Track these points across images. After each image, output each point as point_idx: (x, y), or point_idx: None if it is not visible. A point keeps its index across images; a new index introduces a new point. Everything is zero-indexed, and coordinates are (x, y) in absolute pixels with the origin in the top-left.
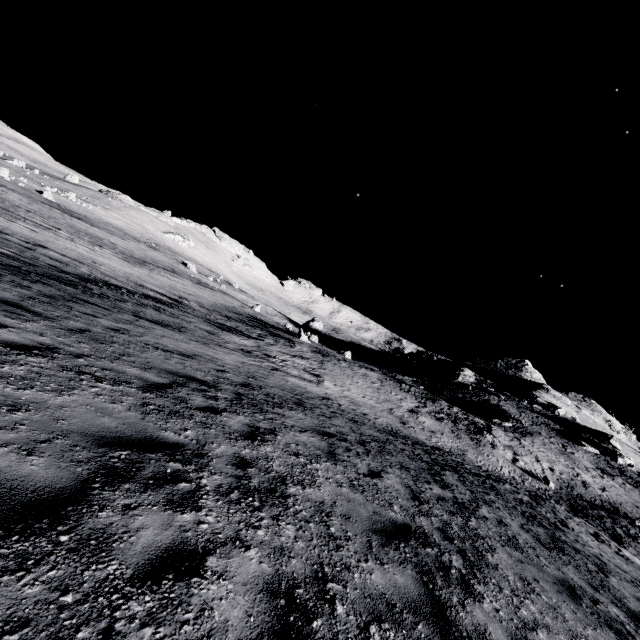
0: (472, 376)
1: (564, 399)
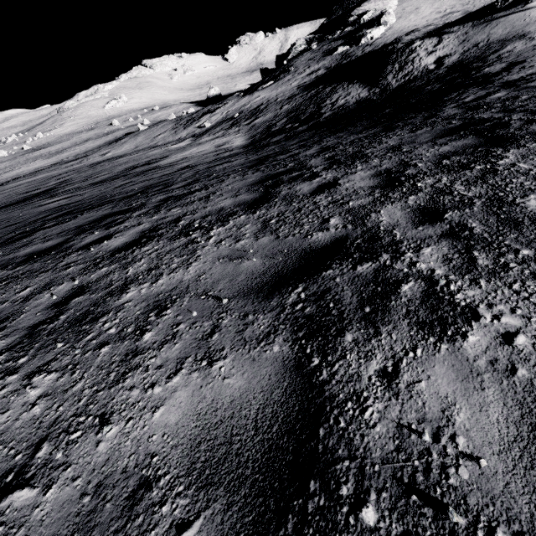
0: (303, 43)
1: None
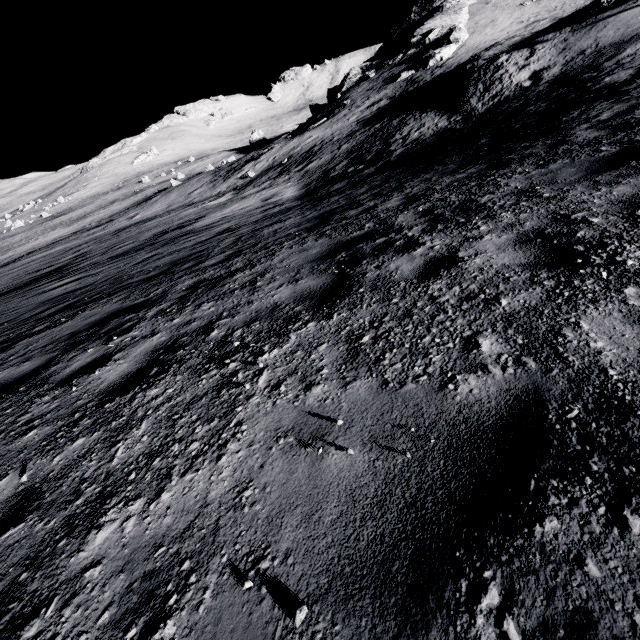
0: (358, 72)
1: (462, 2)
